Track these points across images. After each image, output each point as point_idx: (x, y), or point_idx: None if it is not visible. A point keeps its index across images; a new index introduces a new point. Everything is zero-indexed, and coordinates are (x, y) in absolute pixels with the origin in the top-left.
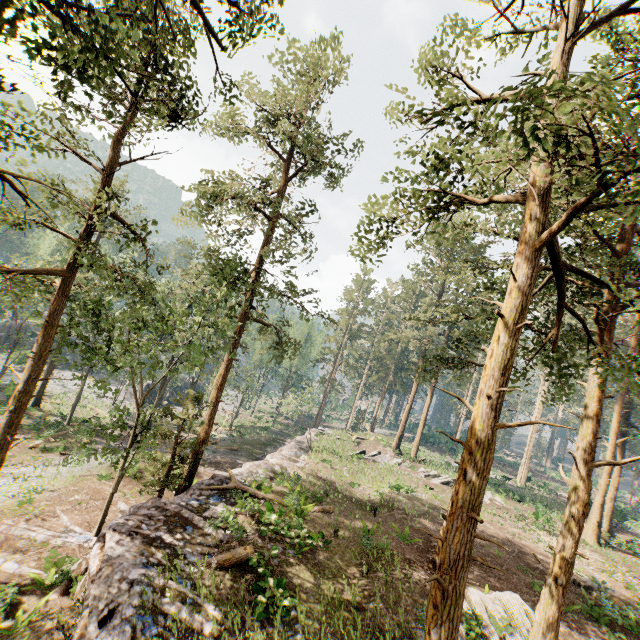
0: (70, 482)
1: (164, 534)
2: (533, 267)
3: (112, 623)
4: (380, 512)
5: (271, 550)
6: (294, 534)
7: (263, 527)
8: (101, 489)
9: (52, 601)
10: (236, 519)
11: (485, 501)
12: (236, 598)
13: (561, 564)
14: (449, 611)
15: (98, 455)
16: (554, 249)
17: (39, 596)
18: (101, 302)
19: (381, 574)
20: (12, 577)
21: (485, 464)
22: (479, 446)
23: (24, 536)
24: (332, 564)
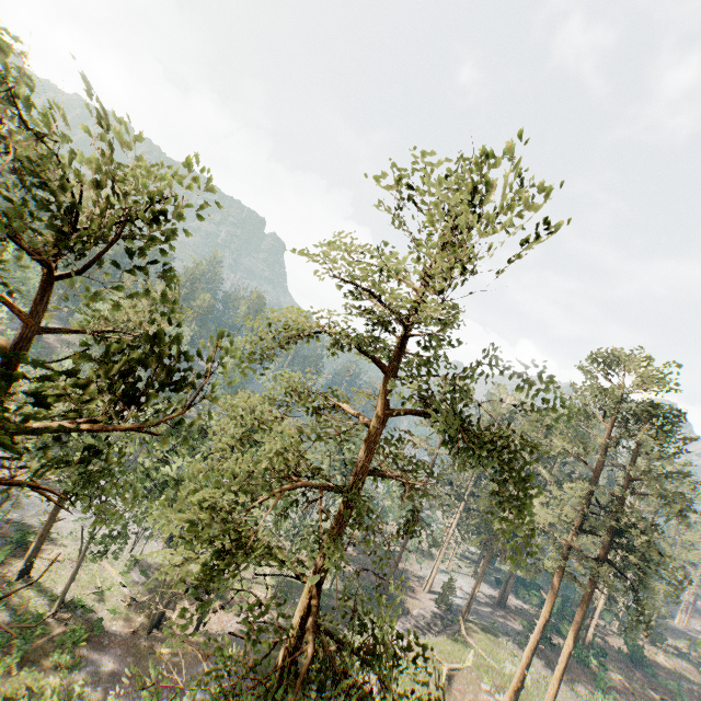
0: None
1: None
2: None
3: None
4: None
5: None
6: None
7: None
8: None
9: None
10: None
11: None
12: None
13: None
14: None
15: None
16: None
17: None
18: None
19: None
20: None
21: None
22: None
23: None
24: None
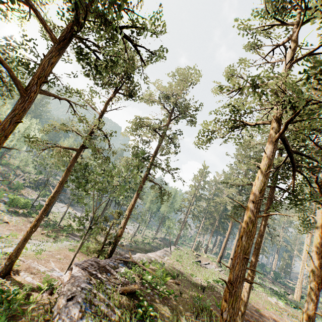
0: (56, 249)
1: (97, 273)
2: (272, 147)
3: (72, 302)
4: (206, 291)
5: (147, 290)
6: (159, 287)
7: (144, 280)
8: (69, 255)
9: (44, 296)
10: (131, 273)
11: (271, 302)
12: (128, 308)
13: (306, 318)
14: (232, 303)
15: (69, 241)
16: (284, 142)
17: (39, 293)
18: (87, 164)
19: (204, 319)
20: (29, 283)
21: (251, 233)
22: (248, 224)
23: (35, 267)
24: (177, 308)
